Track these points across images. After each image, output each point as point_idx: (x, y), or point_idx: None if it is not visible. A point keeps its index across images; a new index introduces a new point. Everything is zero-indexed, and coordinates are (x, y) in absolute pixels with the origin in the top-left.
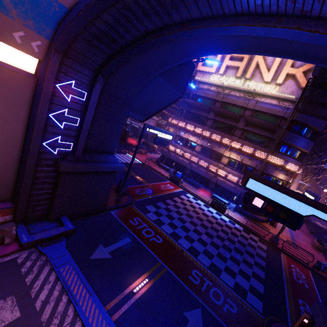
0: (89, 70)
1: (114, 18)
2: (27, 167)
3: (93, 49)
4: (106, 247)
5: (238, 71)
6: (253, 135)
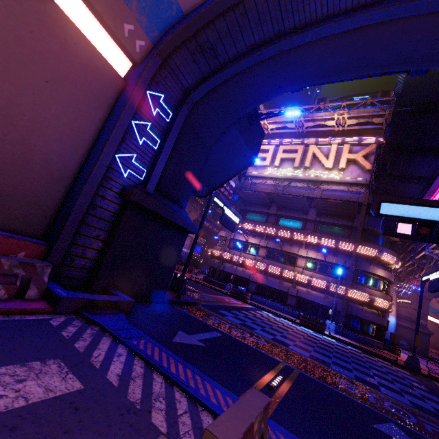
0: (179, 90)
1: (227, 27)
2: (90, 178)
3: (191, 64)
4: (190, 334)
5: (295, 162)
6: (329, 226)
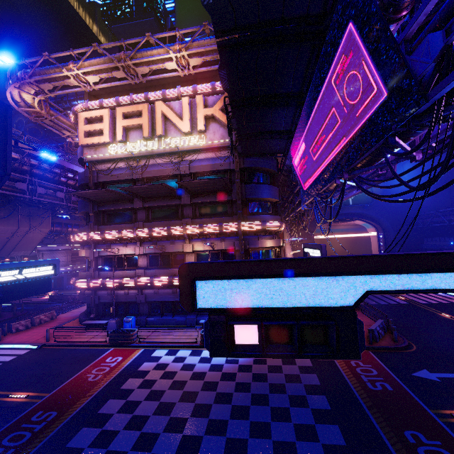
0: None
1: None
2: None
3: None
4: None
5: (144, 130)
6: (209, 206)
